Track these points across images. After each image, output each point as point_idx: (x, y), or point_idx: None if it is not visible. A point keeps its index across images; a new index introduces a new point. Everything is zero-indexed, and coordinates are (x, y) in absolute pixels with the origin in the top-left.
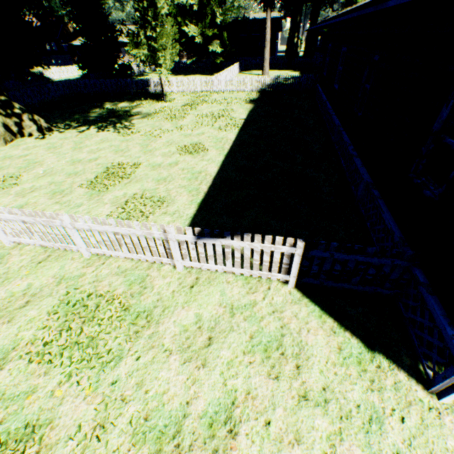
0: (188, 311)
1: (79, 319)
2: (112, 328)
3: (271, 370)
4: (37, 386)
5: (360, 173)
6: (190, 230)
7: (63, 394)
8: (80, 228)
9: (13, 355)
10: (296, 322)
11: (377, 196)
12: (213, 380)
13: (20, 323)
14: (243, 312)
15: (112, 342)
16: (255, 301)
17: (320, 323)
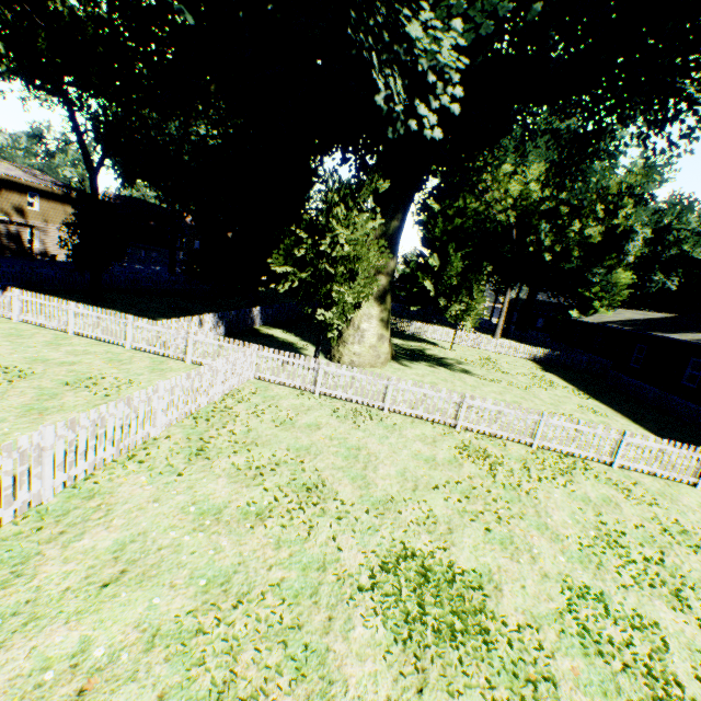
0: None
1: None
2: None
3: None
4: None
5: None
6: None
7: None
8: None
9: None
10: None
11: None
12: None
13: None
14: None
15: None
16: None
17: None
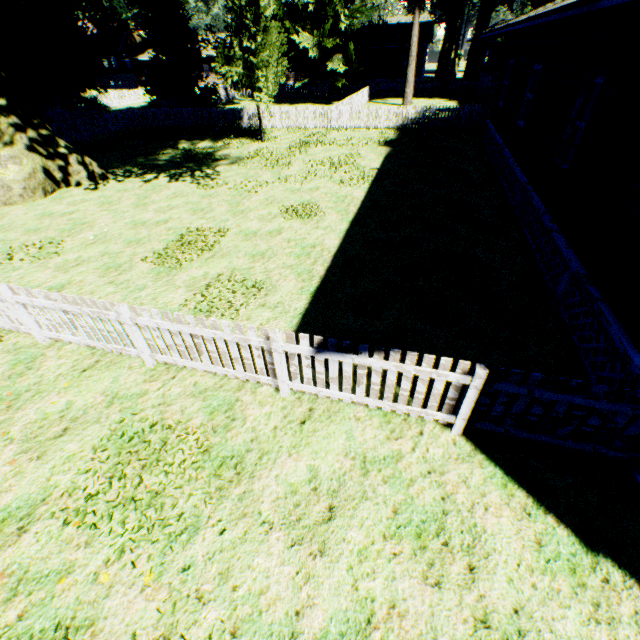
0: (297, 461)
1: (137, 462)
2: (185, 479)
3: (428, 570)
4: (74, 563)
5: (562, 258)
6: (306, 338)
7: (111, 580)
8: (143, 326)
9: (43, 511)
10: (466, 492)
11: (597, 298)
12: (336, 579)
13: (55, 461)
14: (382, 469)
15: (184, 503)
16: (399, 452)
17: (505, 497)
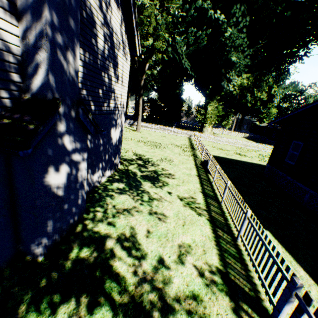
0: None
1: None
2: None
3: None
4: None
5: None
6: None
7: None
8: None
9: None
10: None
11: None
12: None
13: None
14: None
15: None
16: None
17: None
